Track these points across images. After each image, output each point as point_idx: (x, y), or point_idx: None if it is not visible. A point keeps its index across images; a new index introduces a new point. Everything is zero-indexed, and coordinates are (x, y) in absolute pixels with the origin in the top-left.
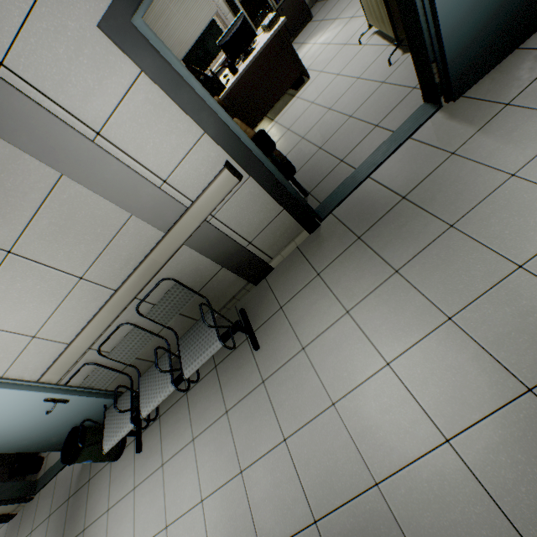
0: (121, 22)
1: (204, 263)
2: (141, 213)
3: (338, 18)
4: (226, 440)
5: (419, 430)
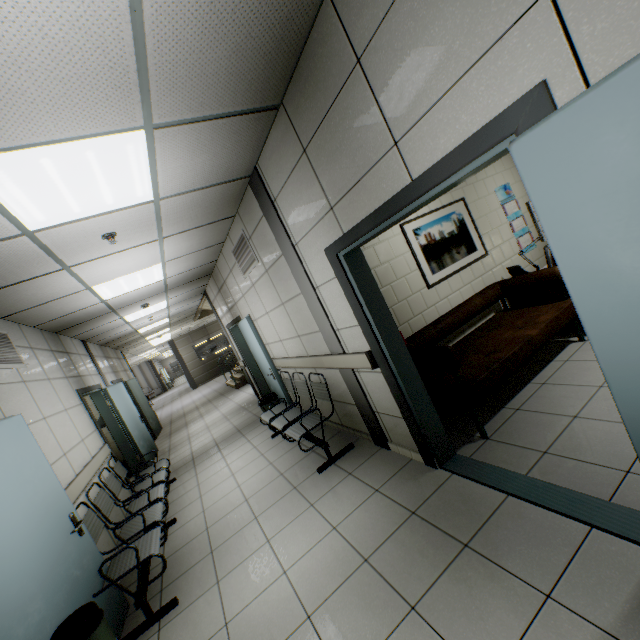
0: (332, 253)
1: (348, 390)
2: (323, 334)
3: None
4: (265, 482)
5: (237, 603)
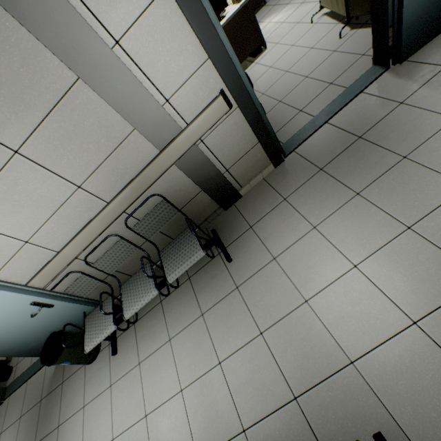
0: None
1: (187, 185)
2: (143, 128)
3: (290, 3)
4: (203, 338)
5: (388, 317)
